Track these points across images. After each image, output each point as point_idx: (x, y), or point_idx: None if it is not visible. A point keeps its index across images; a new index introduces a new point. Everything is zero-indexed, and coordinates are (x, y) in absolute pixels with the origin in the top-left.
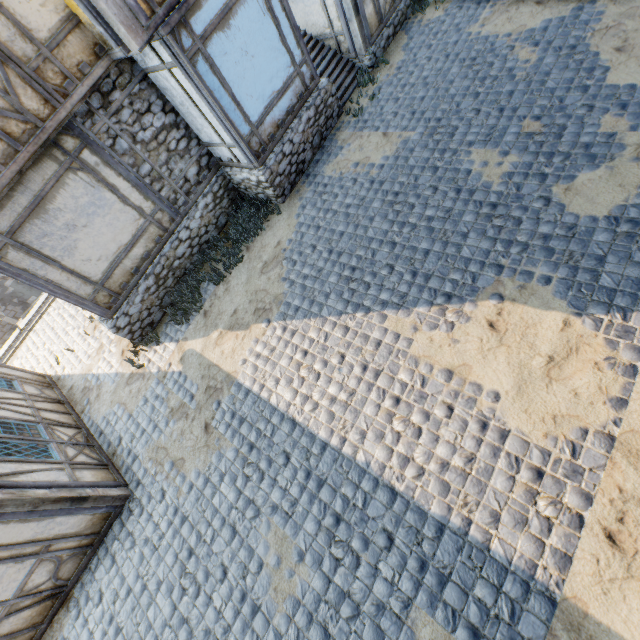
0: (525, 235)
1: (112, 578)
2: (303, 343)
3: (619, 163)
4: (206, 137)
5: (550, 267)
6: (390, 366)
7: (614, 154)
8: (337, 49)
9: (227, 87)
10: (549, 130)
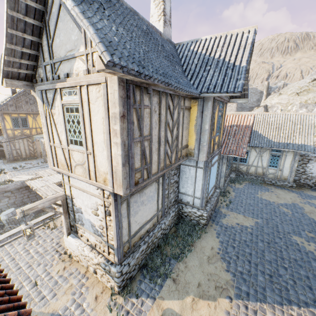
0: None
1: None
2: None
3: None
4: (184, 190)
5: None
6: None
7: None
8: None
9: (209, 180)
10: None
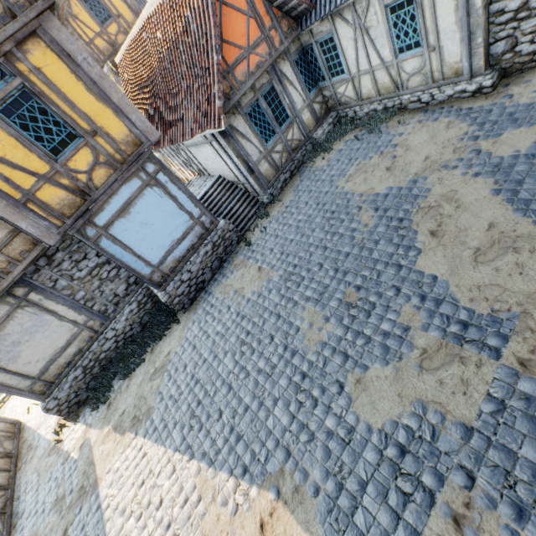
0: (315, 422)
1: None
2: (145, 470)
3: (404, 366)
4: None
5: (322, 474)
6: (184, 534)
7: (403, 353)
8: (245, 190)
9: (128, 249)
10: (362, 305)
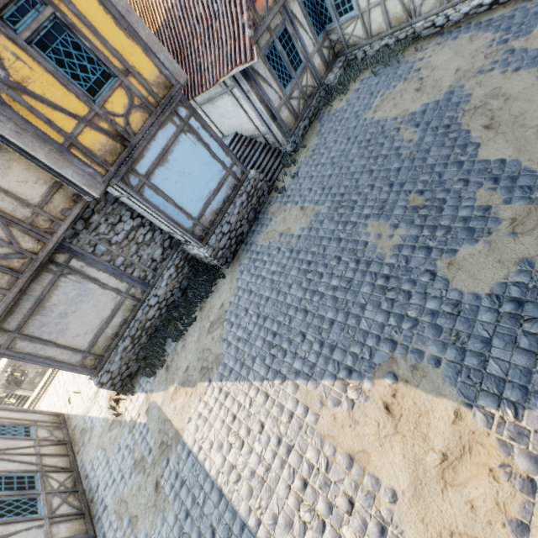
0: (414, 310)
1: None
2: (233, 406)
3: (496, 237)
4: (165, 228)
5: (439, 347)
6: (300, 442)
7: (491, 228)
8: (266, 142)
9: (170, 200)
10: (431, 204)
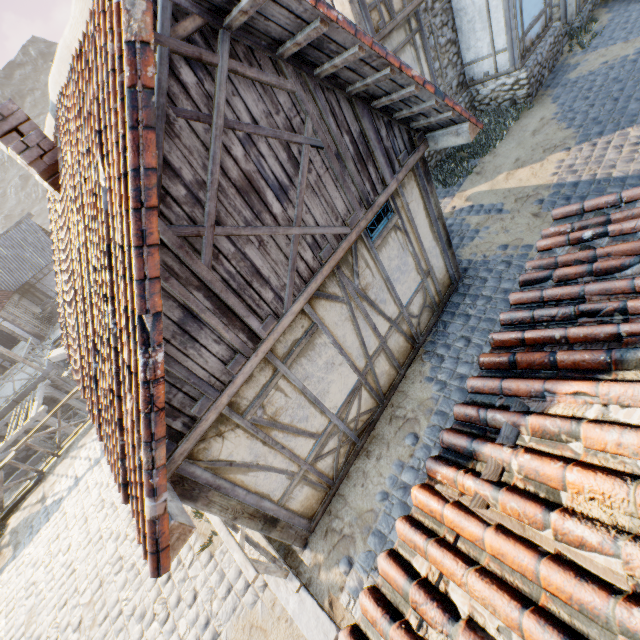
0: None
1: (475, 325)
2: (628, 141)
3: None
4: (472, 55)
5: None
6: None
7: None
8: None
9: None
10: None
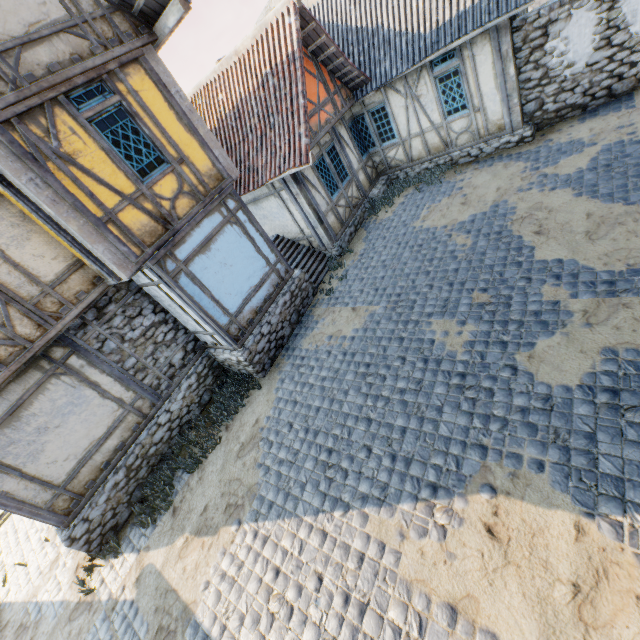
0: (501, 408)
1: None
2: (275, 556)
3: (572, 329)
4: (192, 327)
5: (538, 448)
6: (377, 596)
7: (564, 320)
8: (310, 246)
9: (207, 291)
10: (497, 300)
